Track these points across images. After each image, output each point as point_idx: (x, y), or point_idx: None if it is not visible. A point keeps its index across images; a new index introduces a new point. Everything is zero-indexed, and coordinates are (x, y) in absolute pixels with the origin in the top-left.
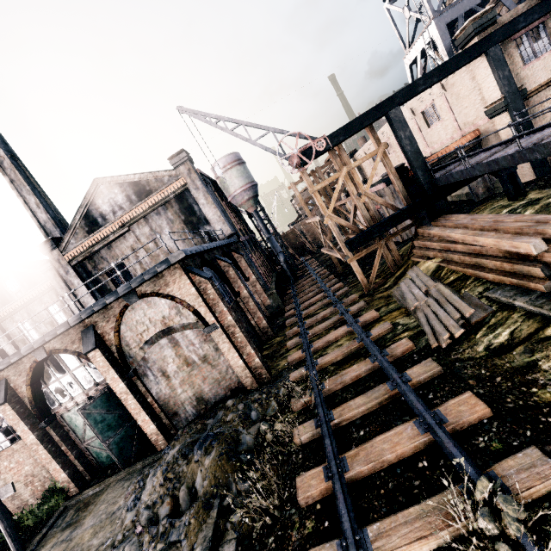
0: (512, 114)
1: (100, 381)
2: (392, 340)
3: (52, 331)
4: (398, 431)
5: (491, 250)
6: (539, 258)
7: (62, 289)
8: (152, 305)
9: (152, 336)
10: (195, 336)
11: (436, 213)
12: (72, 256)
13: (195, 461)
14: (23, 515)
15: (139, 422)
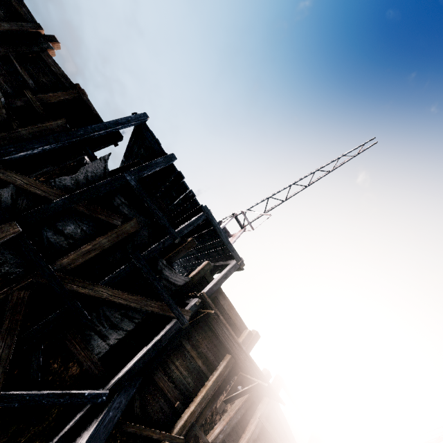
0: None
1: None
2: None
3: None
4: None
5: None
6: None
7: None
8: None
9: None
10: None
11: None
12: None
13: None
14: None
15: None
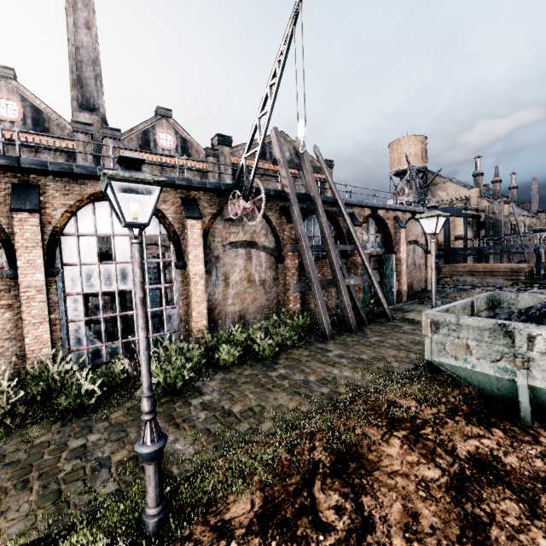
0: (464, 242)
1: (378, 250)
2: (479, 288)
3: (397, 205)
4: (532, 290)
5: (500, 270)
6: (522, 271)
7: (213, 178)
8: (416, 226)
9: (412, 240)
10: (420, 252)
11: (447, 262)
12: (236, 162)
13: (469, 292)
14: (363, 303)
15: (402, 280)
